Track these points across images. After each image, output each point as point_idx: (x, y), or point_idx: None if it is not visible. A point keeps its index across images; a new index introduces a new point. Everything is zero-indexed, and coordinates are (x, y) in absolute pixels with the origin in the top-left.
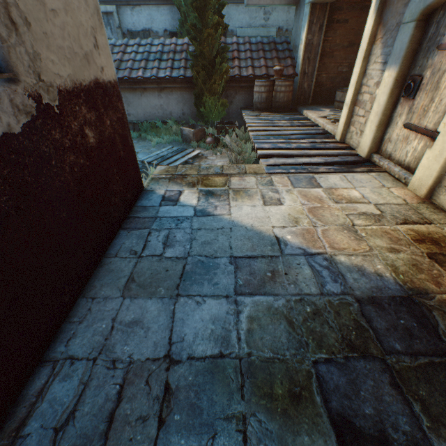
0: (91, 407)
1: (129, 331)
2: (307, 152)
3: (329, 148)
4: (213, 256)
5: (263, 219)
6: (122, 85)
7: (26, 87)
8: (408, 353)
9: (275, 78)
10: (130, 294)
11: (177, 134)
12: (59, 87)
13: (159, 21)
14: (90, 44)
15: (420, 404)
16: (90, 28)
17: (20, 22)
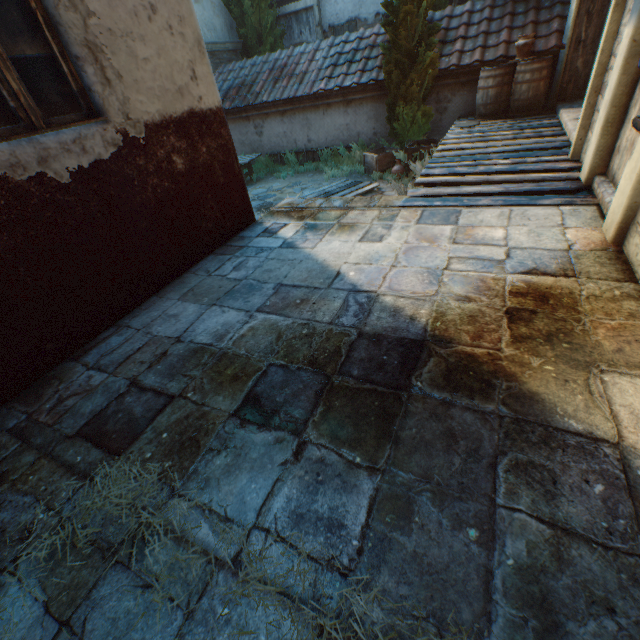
0: (123, 351)
1: (167, 320)
2: (489, 179)
3: (539, 170)
4: (264, 281)
5: (342, 255)
6: (303, 104)
7: (115, 126)
8: (359, 379)
9: (516, 60)
10: (184, 299)
11: (362, 163)
12: (147, 122)
13: (370, 3)
14: (186, 78)
15: (325, 408)
16: (188, 62)
17: (114, 78)
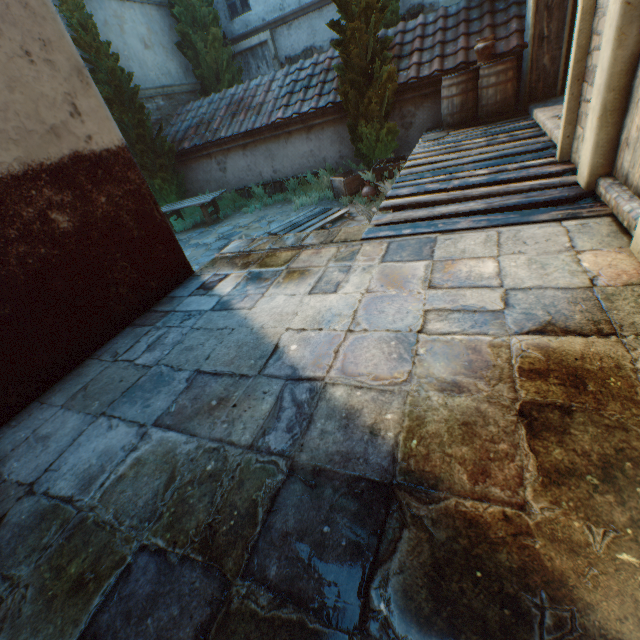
0: None
1: (33, 446)
2: (467, 194)
3: (524, 177)
4: (179, 367)
5: (285, 317)
6: (263, 135)
7: None
8: (277, 590)
9: (478, 64)
10: (70, 404)
11: (331, 189)
12: None
13: (323, 31)
14: (63, 115)
15: None
16: (63, 95)
17: None
